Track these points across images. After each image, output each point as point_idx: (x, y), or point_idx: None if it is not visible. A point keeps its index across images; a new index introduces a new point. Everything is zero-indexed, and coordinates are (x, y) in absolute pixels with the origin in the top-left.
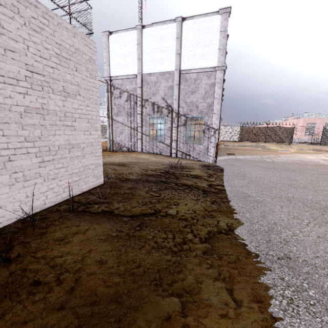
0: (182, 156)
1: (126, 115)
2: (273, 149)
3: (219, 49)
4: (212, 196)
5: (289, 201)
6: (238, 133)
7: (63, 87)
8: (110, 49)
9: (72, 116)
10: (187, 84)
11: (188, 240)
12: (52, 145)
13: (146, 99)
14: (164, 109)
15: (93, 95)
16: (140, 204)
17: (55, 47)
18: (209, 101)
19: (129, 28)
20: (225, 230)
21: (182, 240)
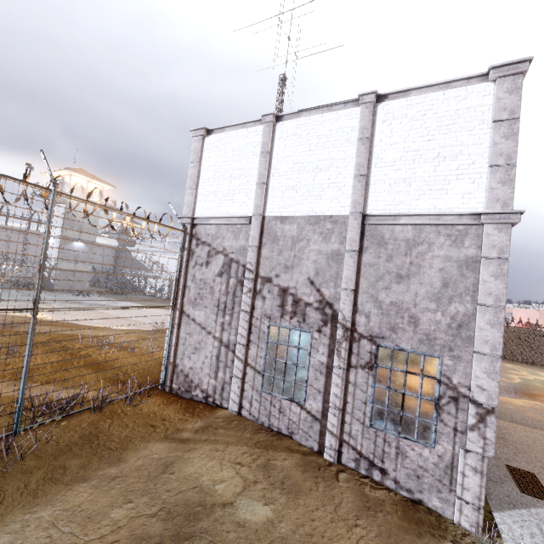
0: (358, 466)
1: (214, 307)
2: None
3: (491, 166)
4: None
5: None
6: None
7: None
8: (204, 163)
9: None
10: (383, 252)
11: None
12: None
13: (267, 277)
14: (311, 310)
15: None
16: None
17: None
18: (457, 309)
19: (249, 123)
20: None
21: None
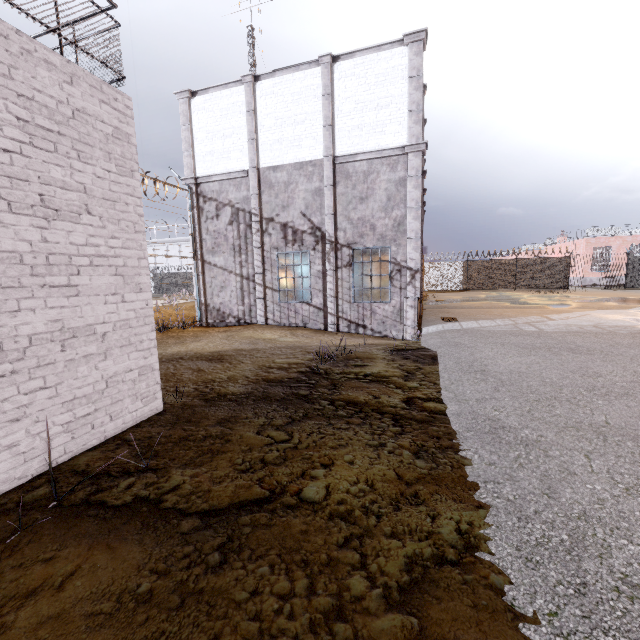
0: (350, 329)
1: (231, 251)
2: (534, 304)
3: (409, 111)
4: (415, 431)
5: (603, 437)
6: (460, 274)
7: (41, 197)
8: (195, 125)
9: (68, 263)
10: (350, 183)
11: (351, 598)
12: (10, 336)
13: (270, 218)
14: (306, 235)
15: (126, 213)
16: (236, 469)
17: (14, 104)
18: (397, 214)
19: (230, 83)
20: (454, 549)
21: (335, 599)
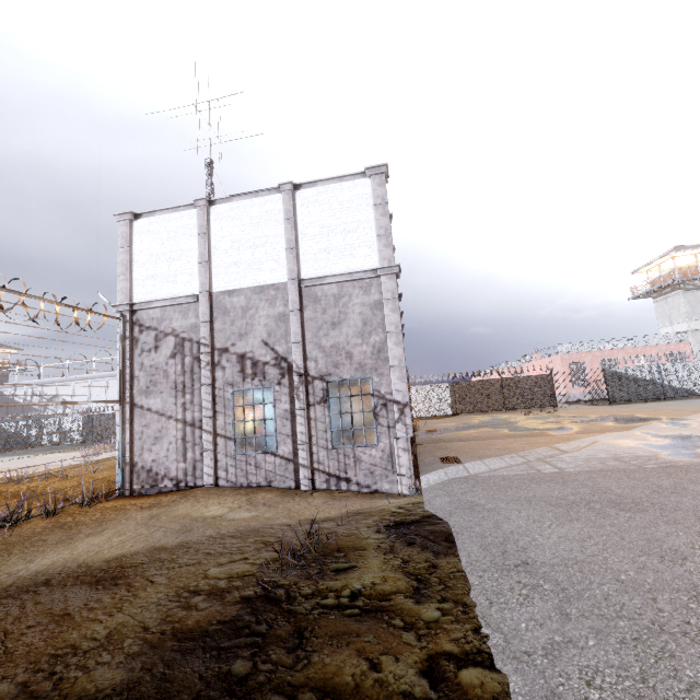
0: (329, 485)
1: (171, 390)
2: (534, 429)
3: (377, 236)
4: None
5: None
6: (448, 397)
7: None
8: (136, 248)
9: None
10: (319, 307)
11: None
12: None
13: (224, 348)
14: (269, 367)
15: None
16: None
17: None
18: (375, 340)
19: (181, 207)
20: None
21: None
